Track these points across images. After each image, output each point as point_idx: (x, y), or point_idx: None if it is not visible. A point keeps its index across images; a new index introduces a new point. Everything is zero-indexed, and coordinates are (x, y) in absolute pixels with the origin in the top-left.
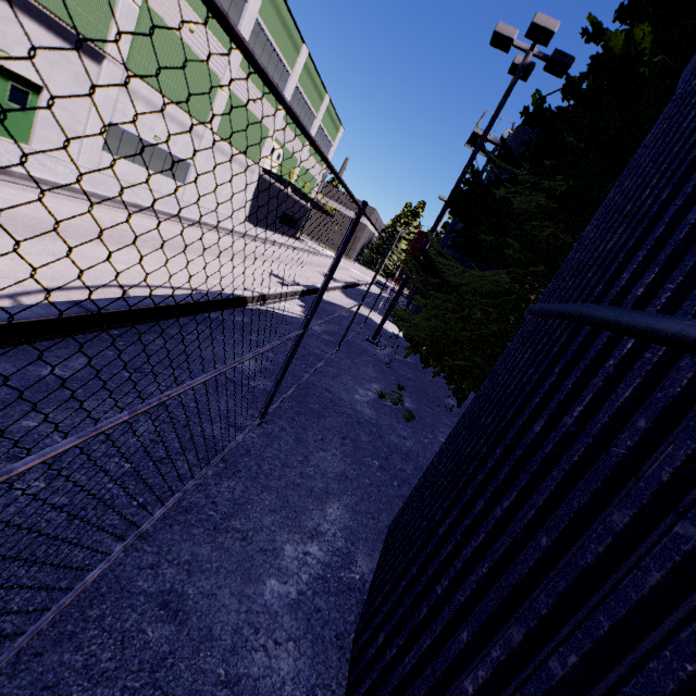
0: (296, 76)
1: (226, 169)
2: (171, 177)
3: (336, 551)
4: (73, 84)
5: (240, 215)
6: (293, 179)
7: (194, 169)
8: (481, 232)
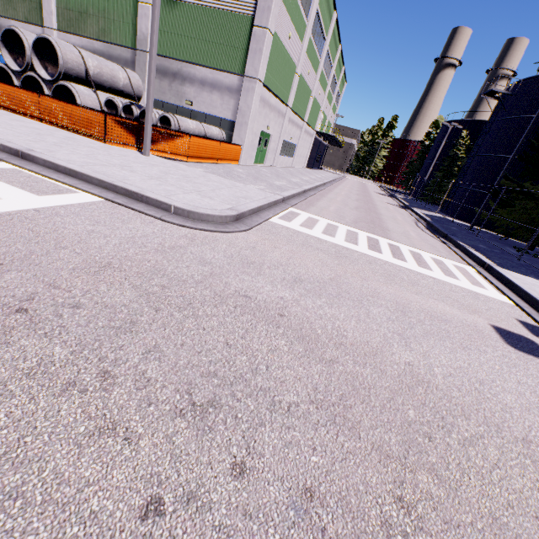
0: (334, 67)
1: (305, 140)
2: (289, 156)
3: None
4: (277, 128)
5: (305, 165)
6: (324, 131)
7: (297, 147)
8: None
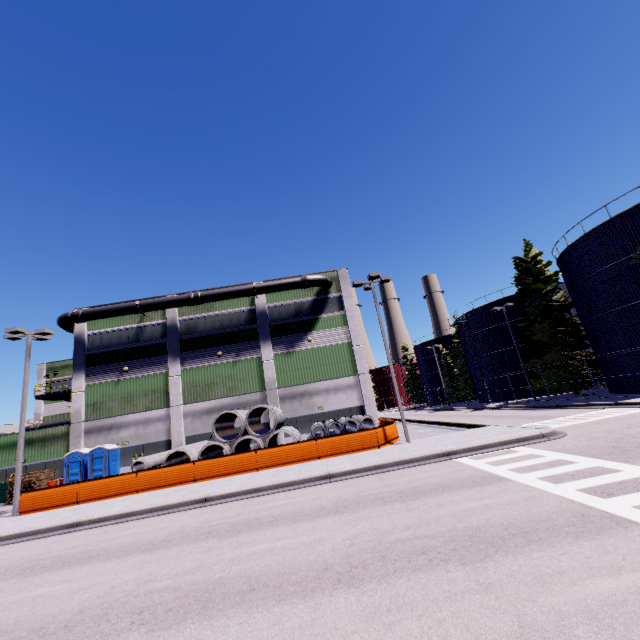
0: None
1: None
2: None
3: (635, 394)
4: None
5: None
6: None
7: None
8: (542, 350)
